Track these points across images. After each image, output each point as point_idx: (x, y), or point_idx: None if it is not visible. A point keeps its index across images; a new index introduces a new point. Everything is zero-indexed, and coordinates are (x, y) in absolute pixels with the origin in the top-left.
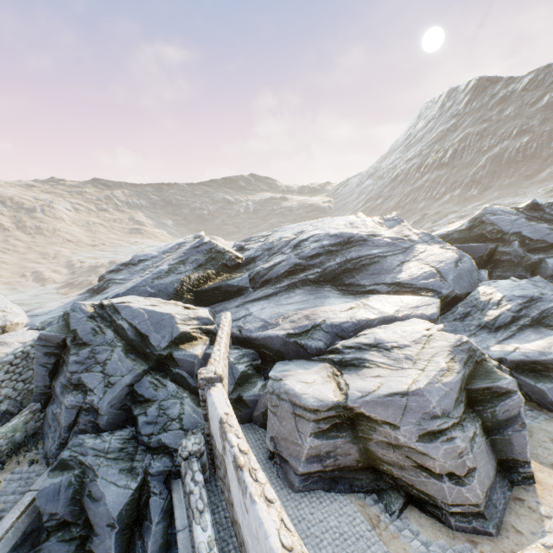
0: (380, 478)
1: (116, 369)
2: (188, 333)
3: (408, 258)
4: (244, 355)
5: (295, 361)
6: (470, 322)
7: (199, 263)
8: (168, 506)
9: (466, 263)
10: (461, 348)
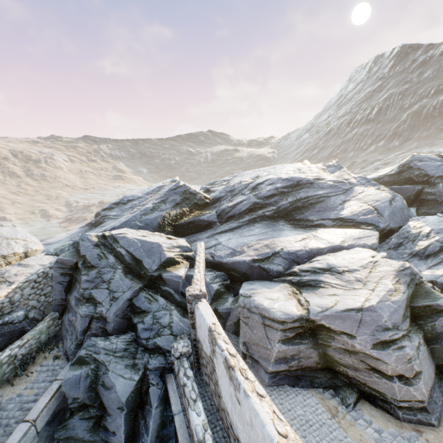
0: (336, 377)
1: (118, 286)
2: (173, 259)
3: (348, 198)
4: (216, 276)
5: (259, 282)
6: (403, 251)
7: (176, 203)
8: (163, 394)
9: (398, 201)
10: (405, 272)
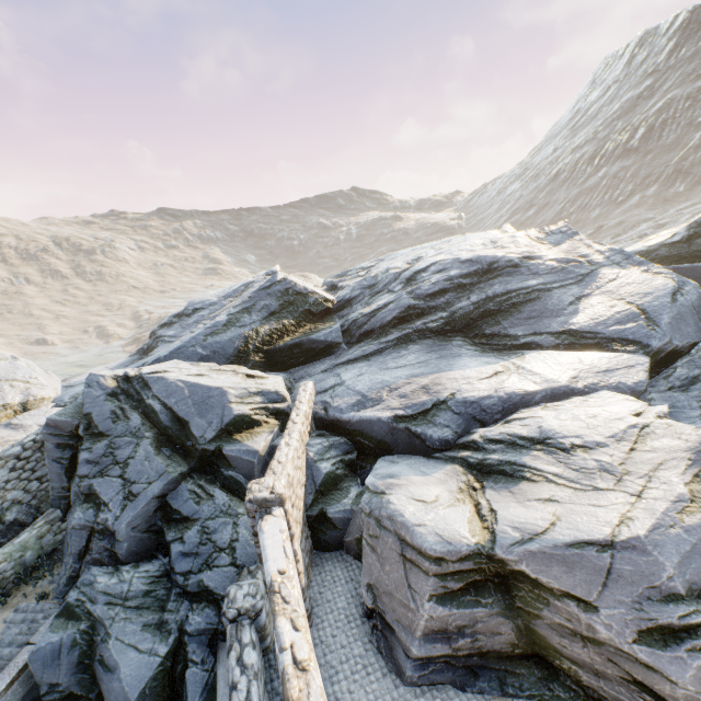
0: (554, 677)
1: (141, 472)
2: (247, 417)
3: (587, 291)
4: (330, 446)
5: (408, 458)
6: (700, 393)
7: (270, 311)
8: (214, 681)
9: (690, 294)
10: None
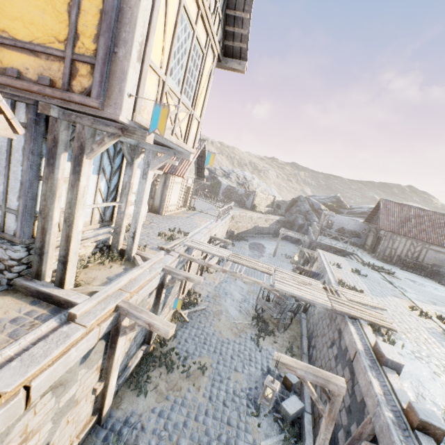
0: None
1: (306, 207)
2: (322, 209)
3: None
4: None
5: None
6: None
7: (332, 201)
8: (306, 229)
9: None
10: None
